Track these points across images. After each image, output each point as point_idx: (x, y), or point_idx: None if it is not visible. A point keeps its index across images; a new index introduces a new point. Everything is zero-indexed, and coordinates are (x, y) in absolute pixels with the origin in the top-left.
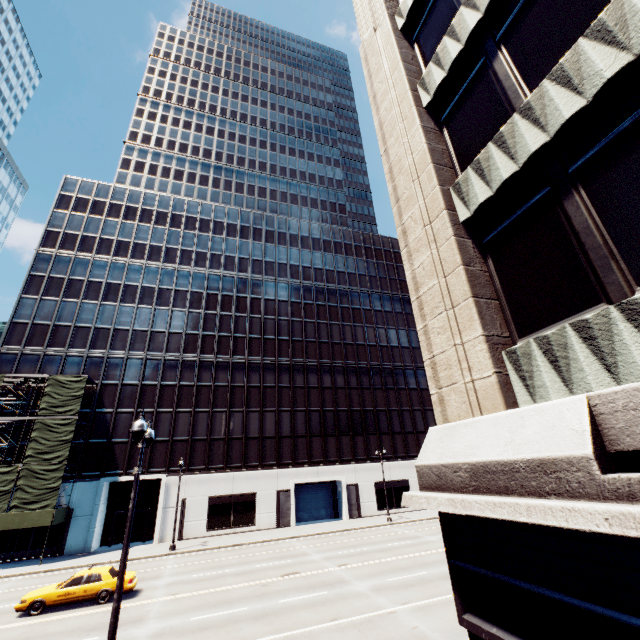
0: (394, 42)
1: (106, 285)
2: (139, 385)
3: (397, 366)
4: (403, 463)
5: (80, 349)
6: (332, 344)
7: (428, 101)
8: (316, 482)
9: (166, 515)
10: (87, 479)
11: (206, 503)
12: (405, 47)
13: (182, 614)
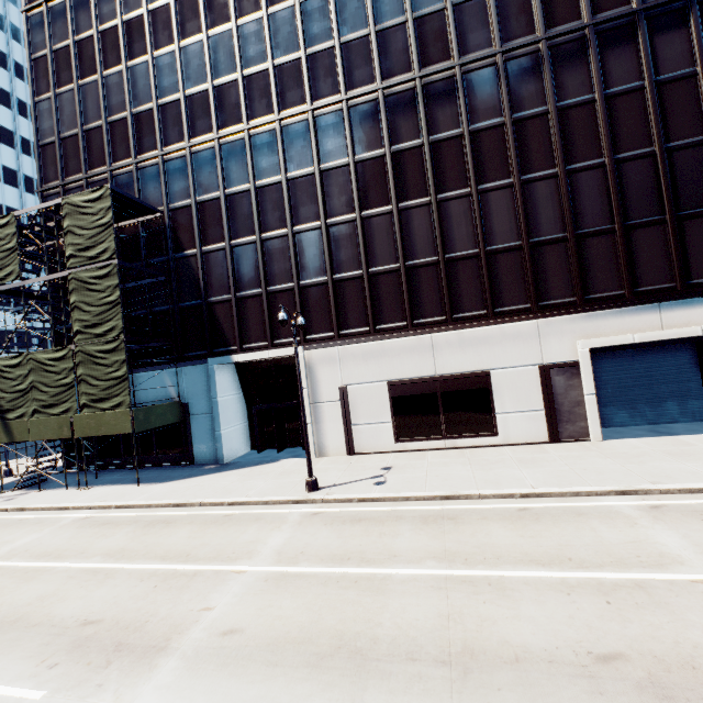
0: None
1: (124, 28)
2: (221, 197)
3: None
4: None
5: (125, 160)
6: None
7: None
8: (647, 343)
9: (318, 414)
10: (192, 362)
11: (384, 394)
12: None
13: None
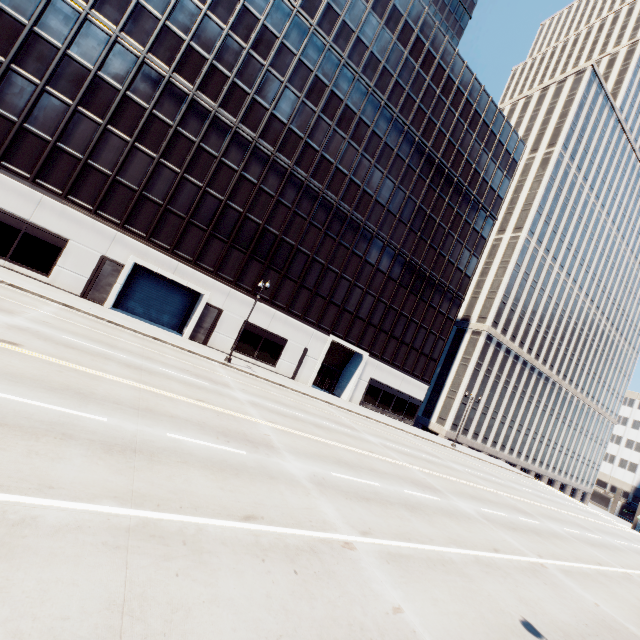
0: None
1: None
2: None
3: (356, 217)
4: (293, 321)
5: None
6: (290, 131)
7: None
8: (173, 282)
9: None
10: None
11: None
12: None
13: None
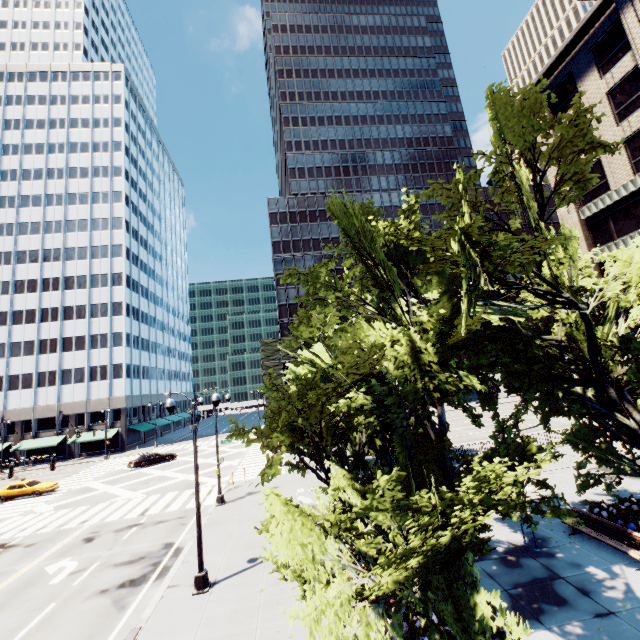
0: (580, 230)
1: None
2: None
3: None
4: None
5: None
6: None
7: (596, 262)
8: None
9: None
10: None
11: None
12: (584, 230)
13: (463, 426)
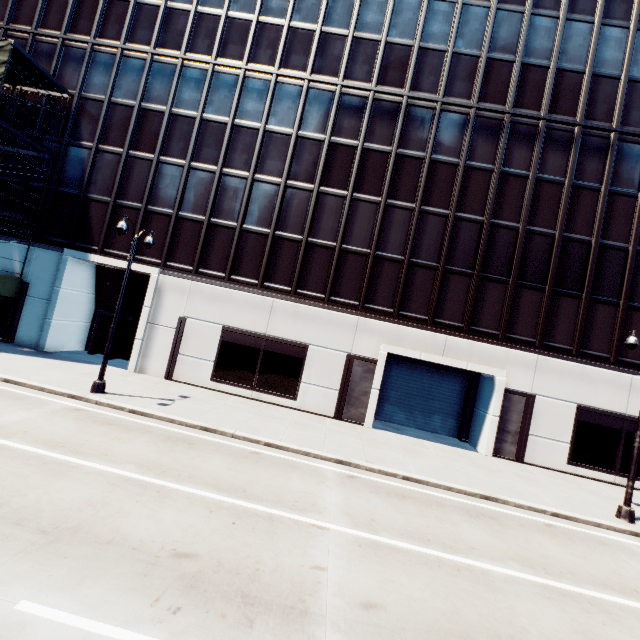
0: None
1: None
2: (135, 107)
3: None
4: None
5: (54, 31)
6: (558, 73)
7: None
8: (436, 365)
9: (152, 334)
10: (48, 246)
11: (217, 336)
12: None
13: None
